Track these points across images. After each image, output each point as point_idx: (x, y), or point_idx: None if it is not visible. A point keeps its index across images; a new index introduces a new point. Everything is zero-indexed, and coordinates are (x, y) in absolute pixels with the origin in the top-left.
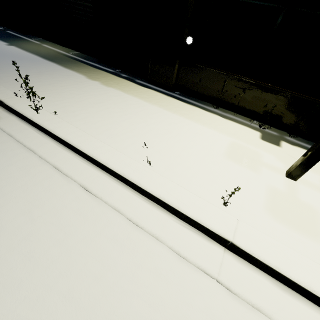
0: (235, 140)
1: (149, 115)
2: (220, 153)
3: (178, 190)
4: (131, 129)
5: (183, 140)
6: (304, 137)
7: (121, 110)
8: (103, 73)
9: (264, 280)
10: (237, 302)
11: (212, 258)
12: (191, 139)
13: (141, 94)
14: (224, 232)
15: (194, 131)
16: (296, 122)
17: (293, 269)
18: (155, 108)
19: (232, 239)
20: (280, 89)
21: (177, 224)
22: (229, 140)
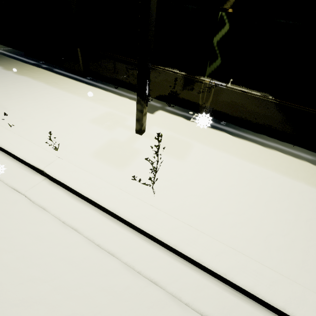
0: (112, 110)
1: (43, 94)
2: (88, 119)
3: (21, 141)
4: (15, 104)
5: (60, 111)
6: (184, 106)
7: (17, 92)
8: (23, 64)
9: (62, 194)
10: (34, 207)
11: (28, 183)
12: (69, 110)
13: (49, 79)
14: (39, 164)
15: (77, 105)
16: (170, 94)
17: (76, 182)
18: (54, 89)
19: (43, 168)
20: (156, 67)
21: (15, 165)
22: (106, 110)
